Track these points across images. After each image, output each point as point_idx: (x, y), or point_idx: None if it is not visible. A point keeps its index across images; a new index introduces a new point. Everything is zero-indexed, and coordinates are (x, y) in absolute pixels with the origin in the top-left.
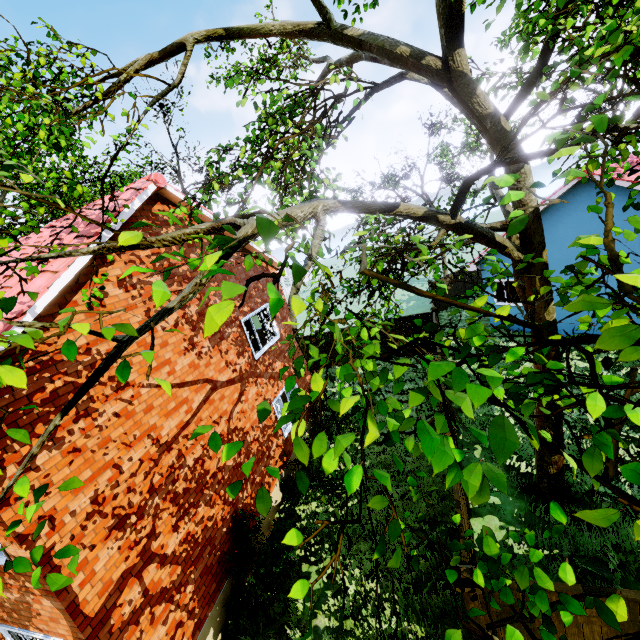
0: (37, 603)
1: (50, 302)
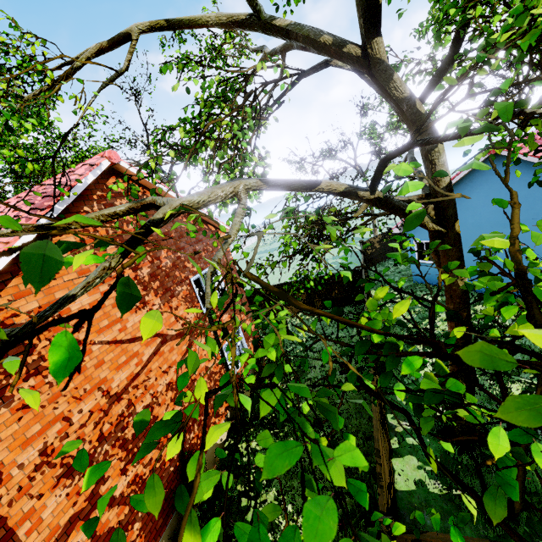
0: None
1: (2, 270)
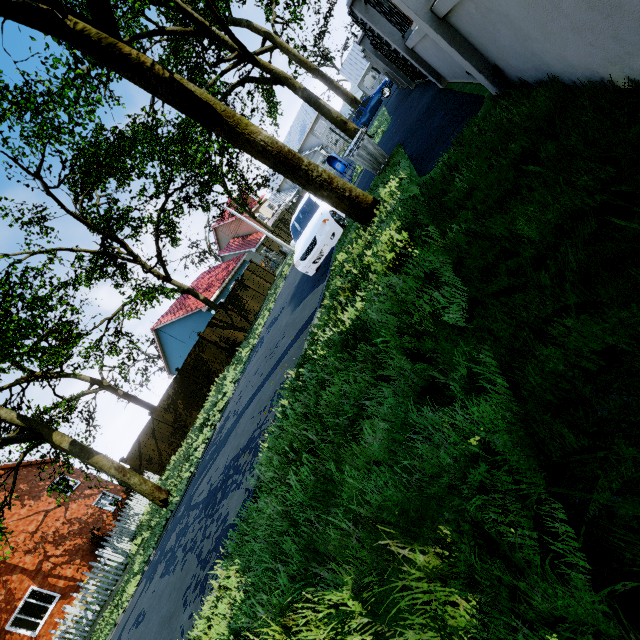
0: (12, 583)
1: None
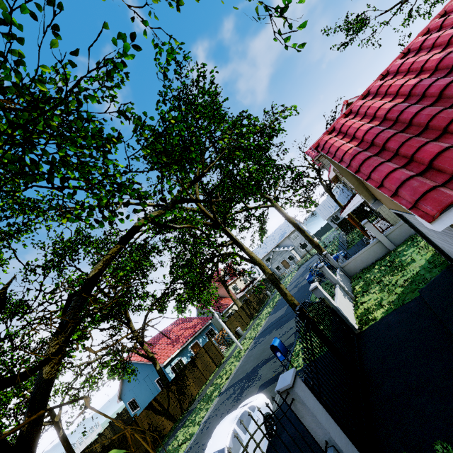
0: None
1: None
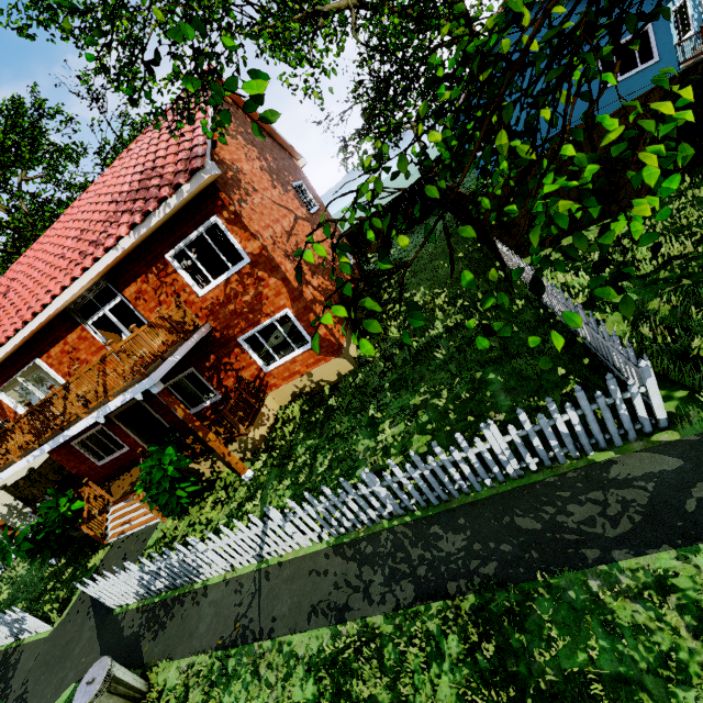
0: (266, 288)
1: None
